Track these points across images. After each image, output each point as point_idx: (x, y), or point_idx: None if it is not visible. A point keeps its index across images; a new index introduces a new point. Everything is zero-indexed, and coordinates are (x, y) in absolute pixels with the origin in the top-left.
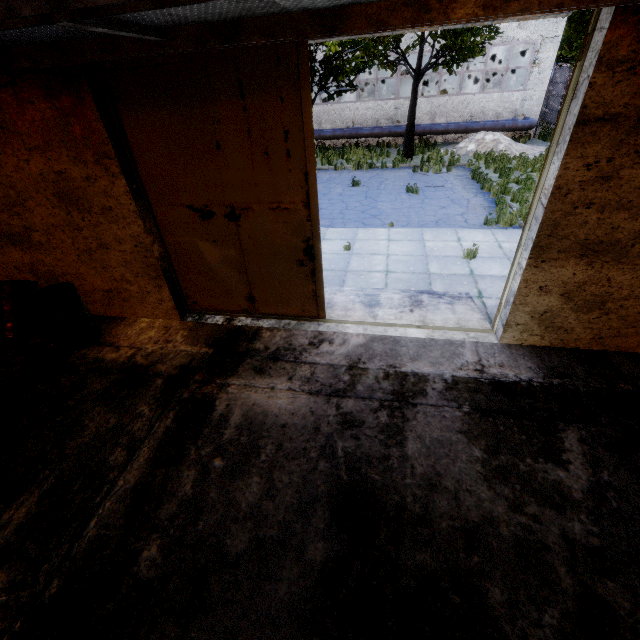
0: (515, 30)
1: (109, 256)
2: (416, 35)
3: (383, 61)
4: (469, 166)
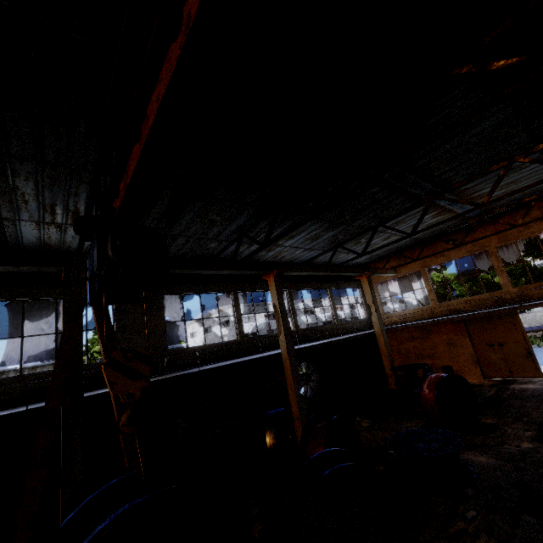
0: None
1: (459, 359)
2: None
3: None
4: None
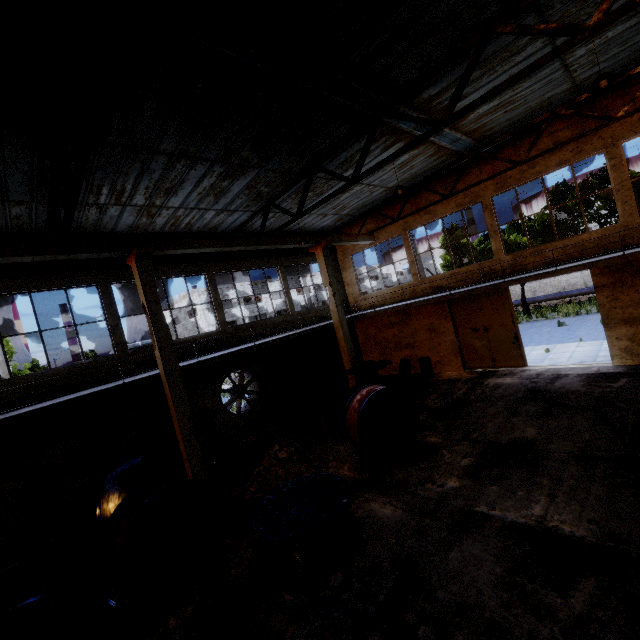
0: None
1: (440, 348)
2: None
3: None
4: None
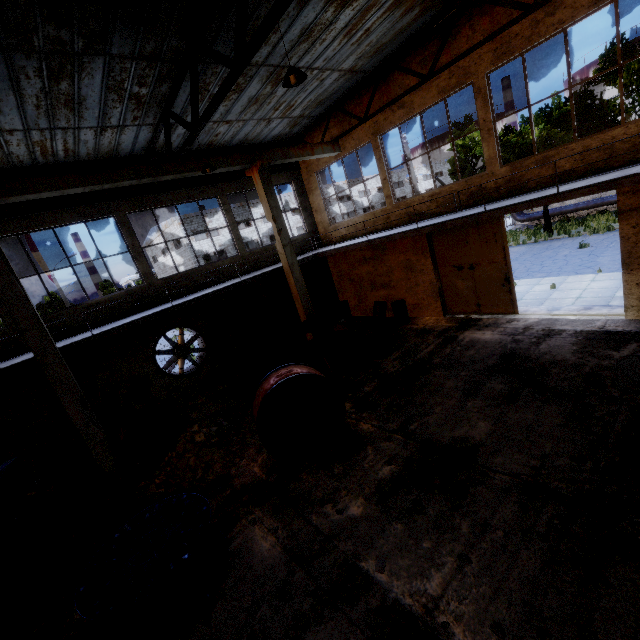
0: None
1: (418, 289)
2: None
3: None
4: None
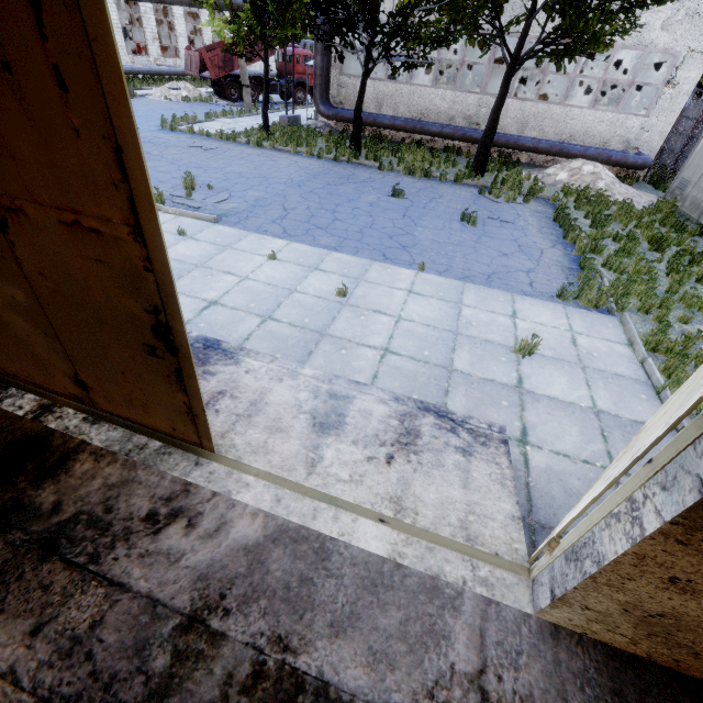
0: (656, 31)
1: None
2: (525, 7)
3: (472, 32)
4: (554, 201)
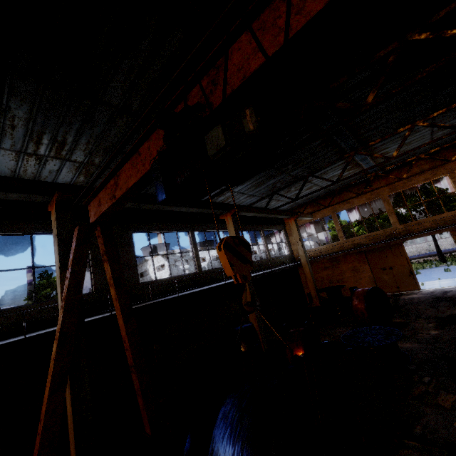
0: None
1: (361, 281)
2: None
3: None
4: None
